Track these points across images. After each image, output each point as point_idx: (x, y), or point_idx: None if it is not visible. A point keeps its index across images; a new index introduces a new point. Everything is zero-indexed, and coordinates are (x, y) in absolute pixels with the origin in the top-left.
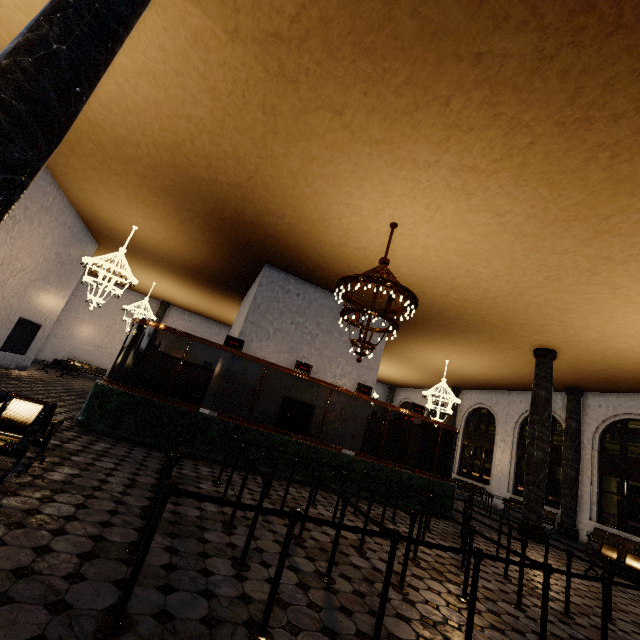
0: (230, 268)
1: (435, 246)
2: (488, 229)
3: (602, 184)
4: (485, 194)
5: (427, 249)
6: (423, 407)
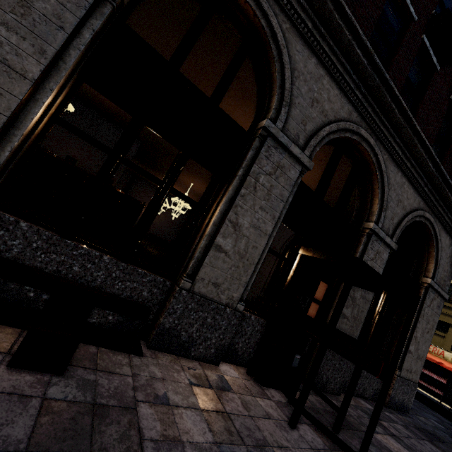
0: None
1: None
2: None
3: None
4: None
5: None
6: (113, 181)
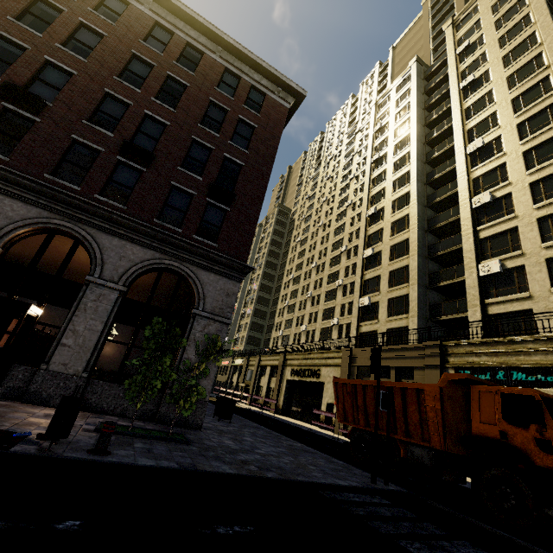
0: None
1: None
2: None
3: None
4: None
5: None
6: None
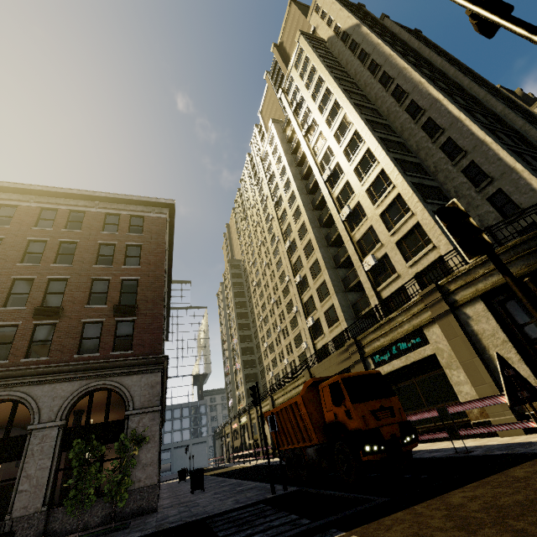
0: None
1: None
2: None
3: None
4: None
5: None
6: None
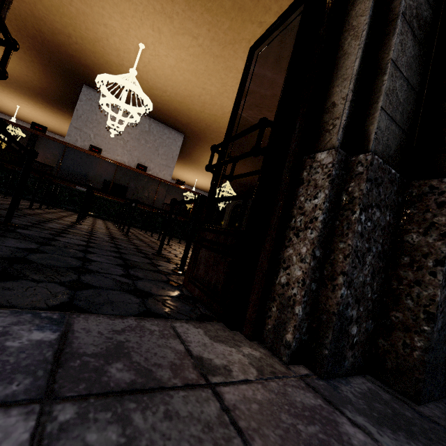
0: (63, 89)
1: (175, 66)
2: (196, 51)
3: (233, 12)
4: (179, 18)
5: (172, 69)
6: (184, 182)
